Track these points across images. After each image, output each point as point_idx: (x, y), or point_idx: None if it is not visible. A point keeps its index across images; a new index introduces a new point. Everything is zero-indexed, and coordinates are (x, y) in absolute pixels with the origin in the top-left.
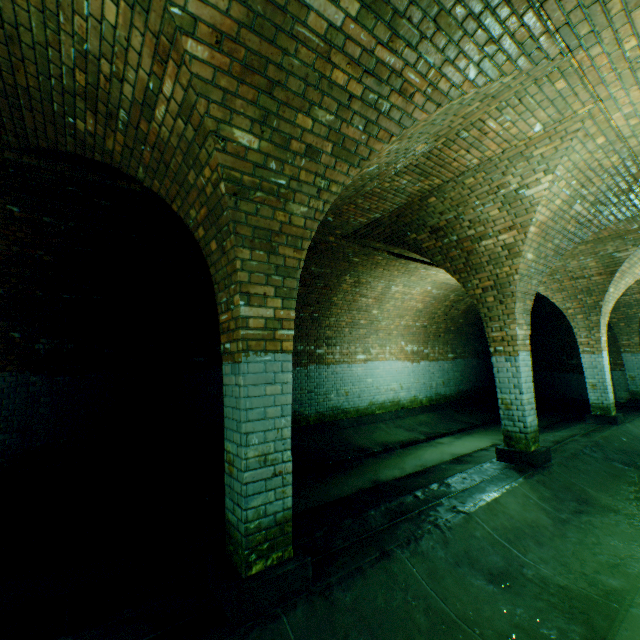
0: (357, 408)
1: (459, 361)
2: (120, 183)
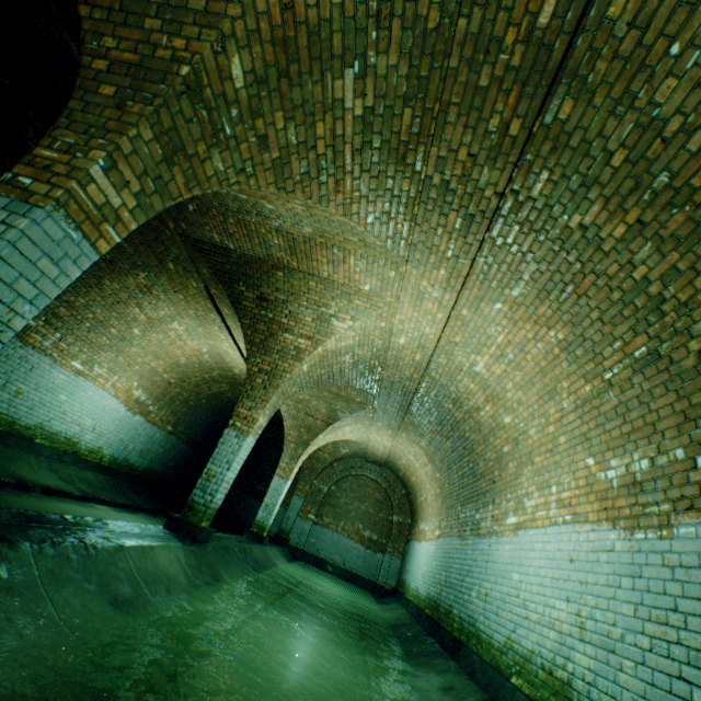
0: (16, 420)
1: (174, 438)
2: None
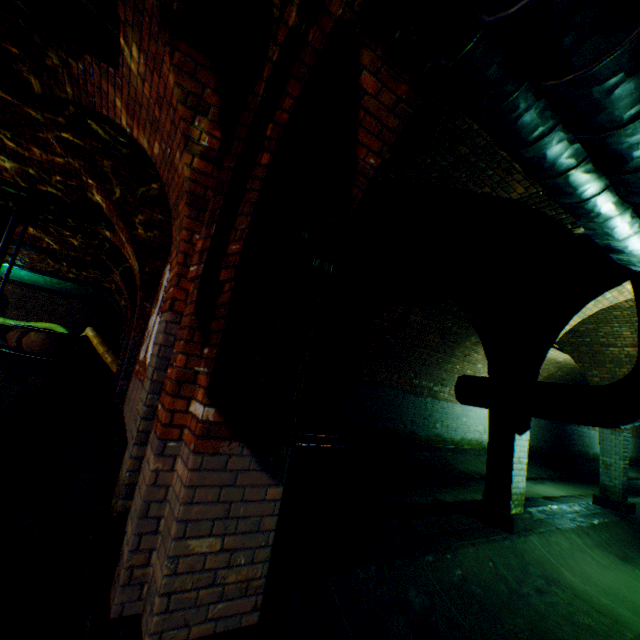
0: None
1: (632, 439)
2: None
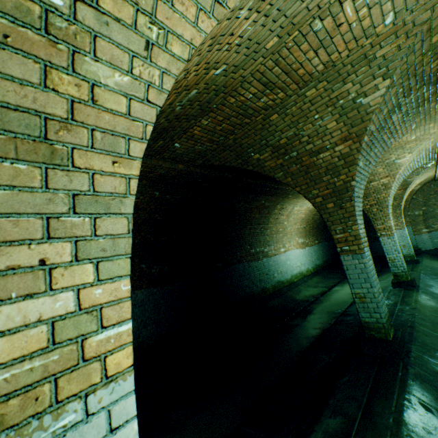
0: (287, 280)
1: (320, 244)
2: (224, 175)
